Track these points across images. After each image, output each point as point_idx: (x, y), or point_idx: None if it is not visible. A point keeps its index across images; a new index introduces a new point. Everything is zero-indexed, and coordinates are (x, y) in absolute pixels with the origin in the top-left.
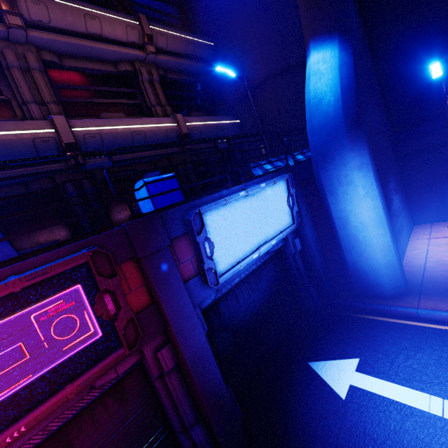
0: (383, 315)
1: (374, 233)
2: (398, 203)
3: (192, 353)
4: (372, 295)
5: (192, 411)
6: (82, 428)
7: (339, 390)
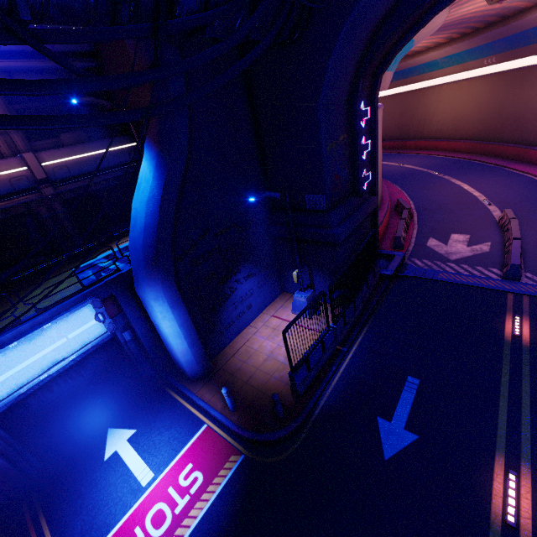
0: (180, 393)
1: (174, 342)
2: (251, 286)
3: None
4: (184, 375)
5: None
6: None
7: (107, 454)
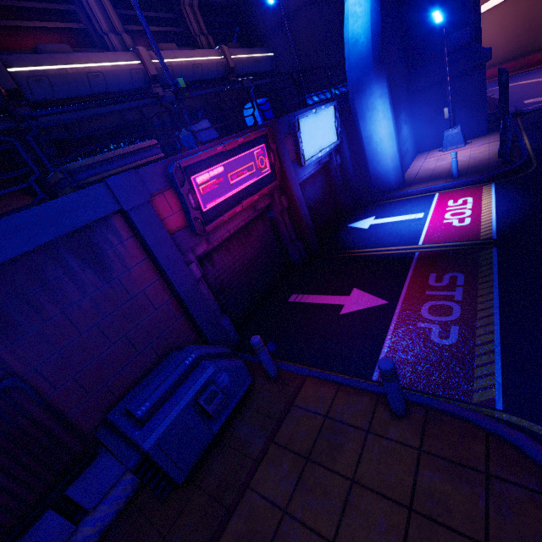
0: (389, 200)
1: (387, 145)
2: (407, 132)
3: (297, 198)
4: (384, 192)
5: (295, 234)
6: (253, 229)
7: (365, 227)
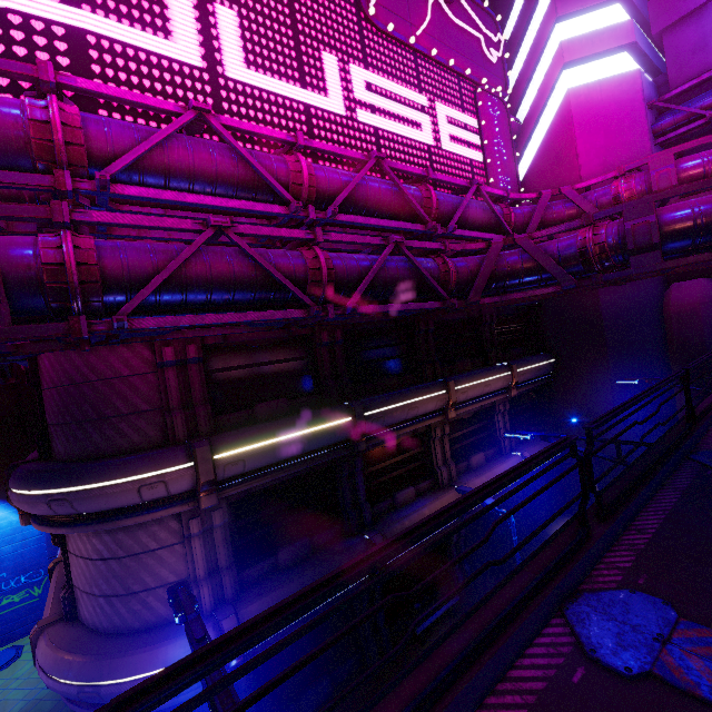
0: None
1: None
2: None
3: None
4: None
5: None
6: None
7: None
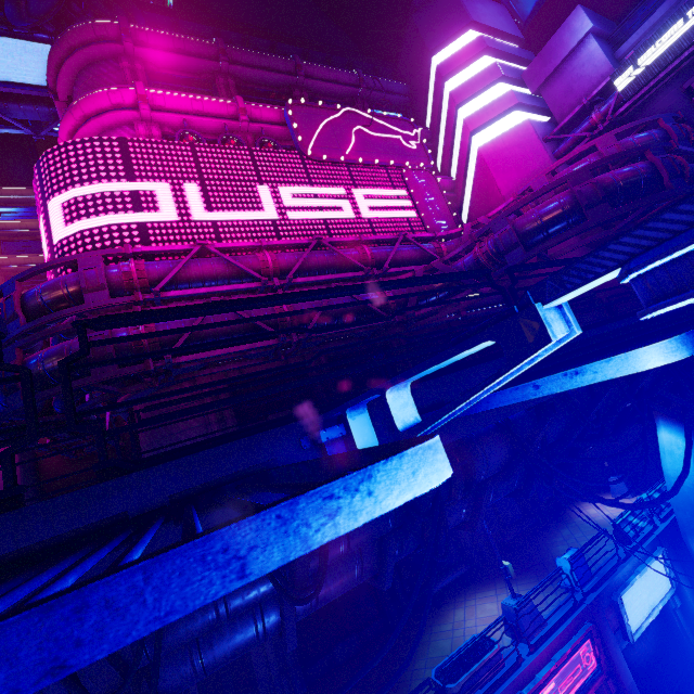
0: None
1: None
2: None
3: (628, 686)
4: None
5: None
6: None
7: None
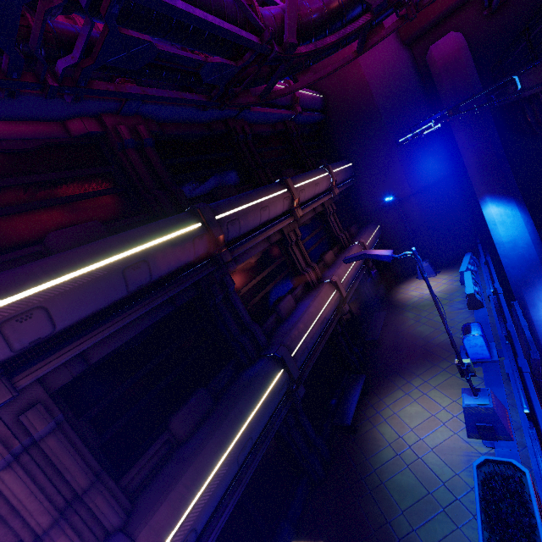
0: None
1: None
2: None
3: None
4: None
5: None
6: None
7: None
